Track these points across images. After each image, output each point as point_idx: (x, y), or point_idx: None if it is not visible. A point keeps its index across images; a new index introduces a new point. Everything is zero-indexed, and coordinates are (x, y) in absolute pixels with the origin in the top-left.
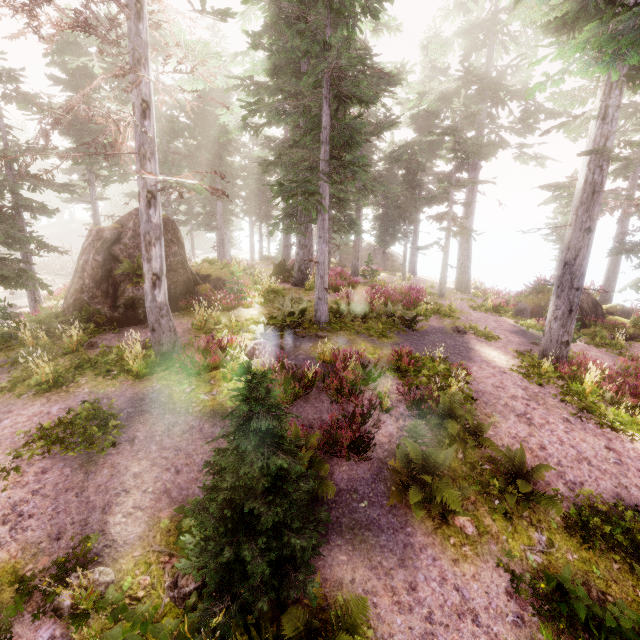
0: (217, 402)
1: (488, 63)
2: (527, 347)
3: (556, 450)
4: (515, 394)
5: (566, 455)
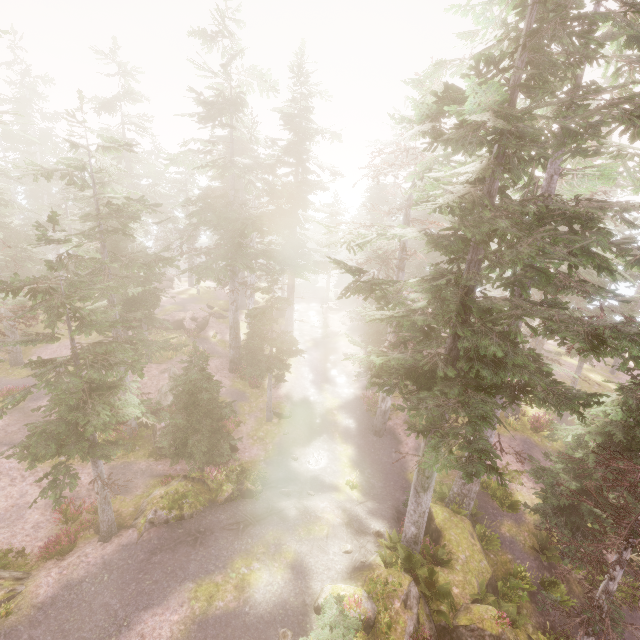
0: (555, 447)
1: None
2: None
3: None
4: None
5: None
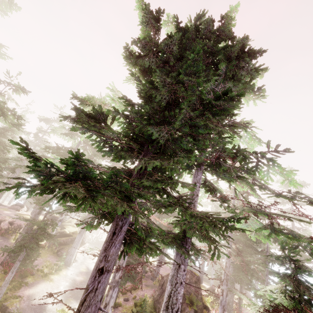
0: None
1: (293, 225)
2: None
3: None
4: None
5: None
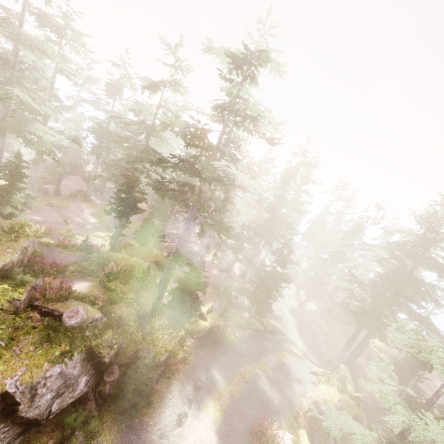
0: None
1: None
2: (439, 376)
3: (441, 400)
4: (435, 387)
5: (443, 402)
